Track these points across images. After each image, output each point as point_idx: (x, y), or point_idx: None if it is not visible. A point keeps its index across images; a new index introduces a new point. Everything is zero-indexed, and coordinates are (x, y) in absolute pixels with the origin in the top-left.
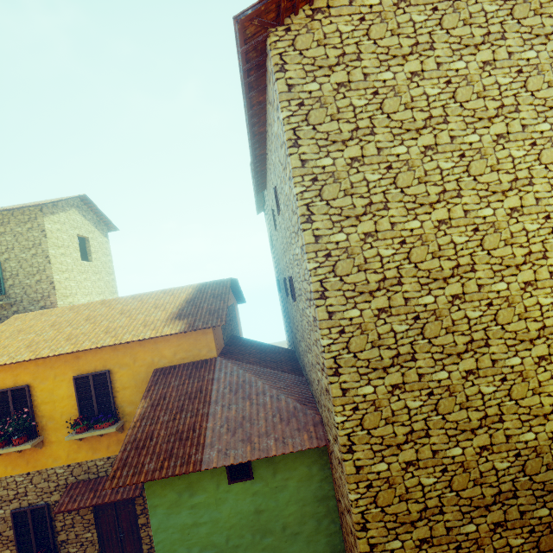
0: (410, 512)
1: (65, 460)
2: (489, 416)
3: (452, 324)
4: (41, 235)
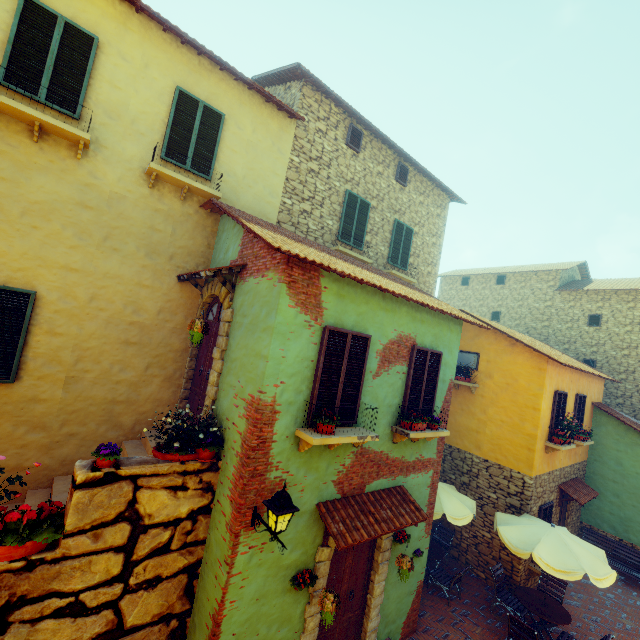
0: None
1: (560, 464)
2: None
3: None
4: (443, 228)
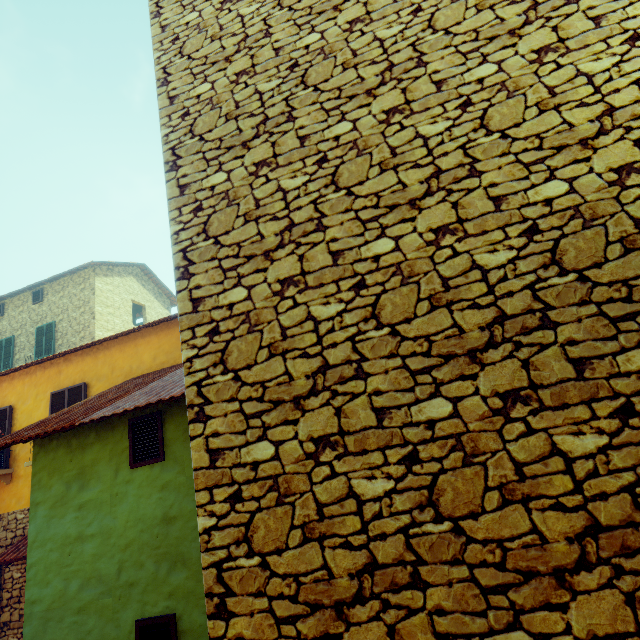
0: (292, 378)
1: (27, 502)
2: (445, 172)
3: (352, 56)
4: (91, 293)
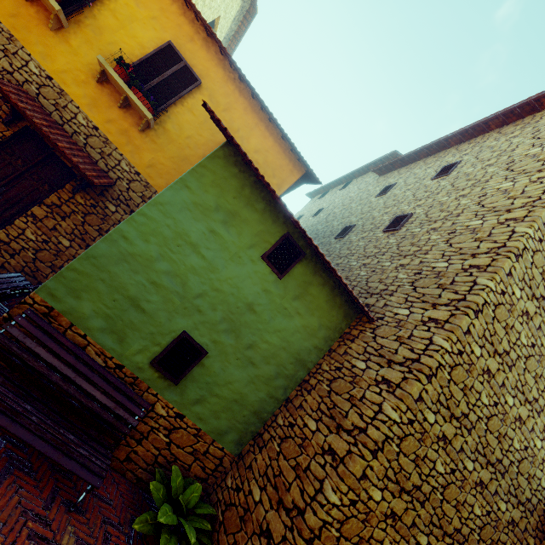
0: (458, 406)
1: (53, 69)
2: (538, 403)
3: None
4: None
